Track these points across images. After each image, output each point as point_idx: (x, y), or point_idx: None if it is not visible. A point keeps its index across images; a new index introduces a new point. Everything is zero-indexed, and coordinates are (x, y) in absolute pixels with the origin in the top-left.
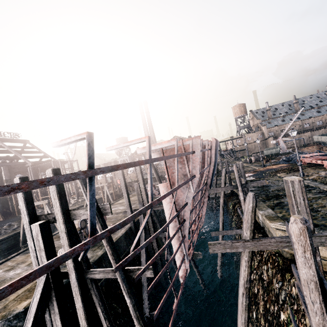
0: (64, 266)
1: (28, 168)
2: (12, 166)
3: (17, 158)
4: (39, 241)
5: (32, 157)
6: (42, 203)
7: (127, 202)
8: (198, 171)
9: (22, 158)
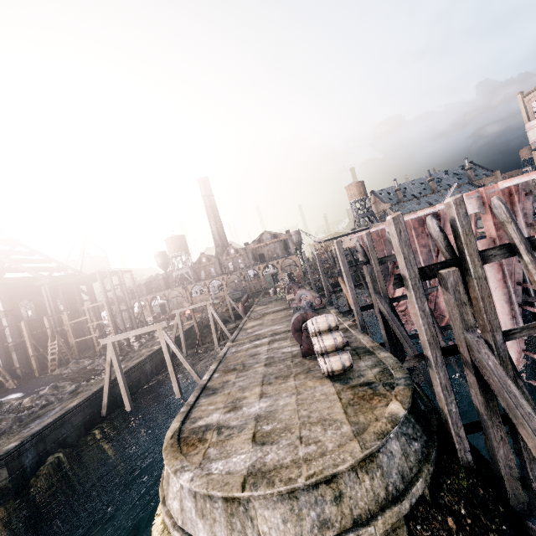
0: (350, 379)
1: (43, 289)
2: (12, 285)
3: (15, 271)
4: (459, 292)
5: (41, 268)
6: (155, 328)
7: (354, 295)
8: (531, 218)
9: (26, 270)
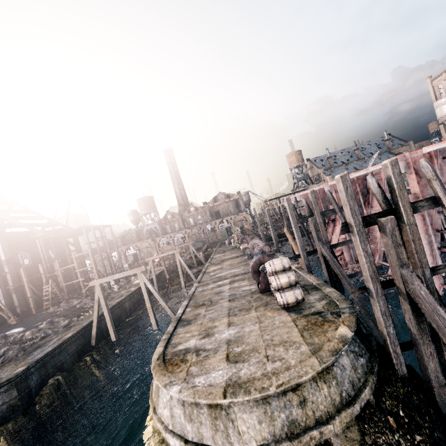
0: (302, 309)
1: (38, 241)
2: (12, 238)
3: (14, 227)
4: (396, 236)
5: (35, 224)
6: (135, 271)
7: (301, 243)
8: None
9: (23, 225)
